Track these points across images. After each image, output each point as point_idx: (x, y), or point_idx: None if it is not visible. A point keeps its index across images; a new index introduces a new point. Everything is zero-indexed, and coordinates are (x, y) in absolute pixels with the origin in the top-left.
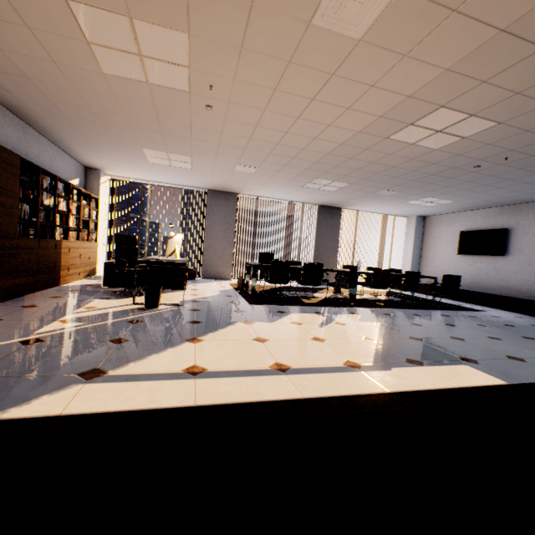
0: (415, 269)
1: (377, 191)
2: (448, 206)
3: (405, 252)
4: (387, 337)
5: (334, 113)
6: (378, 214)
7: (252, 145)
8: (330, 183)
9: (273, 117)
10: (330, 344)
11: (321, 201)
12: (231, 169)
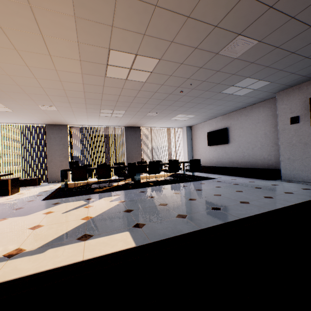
0: (190, 157)
1: (146, 113)
2: (195, 118)
3: (184, 148)
4: (106, 213)
5: (46, 60)
6: (165, 128)
7: (26, 90)
8: (113, 112)
9: (9, 66)
10: (37, 231)
11: (123, 123)
12: (39, 108)
